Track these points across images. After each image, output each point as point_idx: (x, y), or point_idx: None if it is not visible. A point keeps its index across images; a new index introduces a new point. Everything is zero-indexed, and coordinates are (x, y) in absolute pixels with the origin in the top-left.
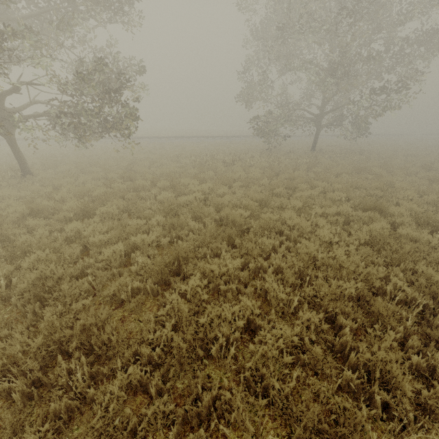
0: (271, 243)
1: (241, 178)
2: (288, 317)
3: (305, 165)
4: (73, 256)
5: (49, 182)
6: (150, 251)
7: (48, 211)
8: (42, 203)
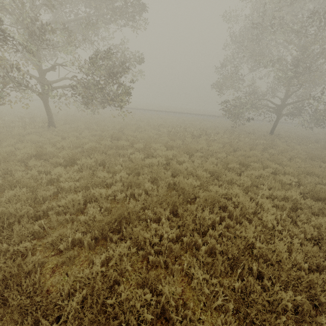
0: (212, 218)
1: (203, 150)
2: (209, 312)
3: (261, 146)
4: (38, 199)
5: (62, 133)
6: (104, 204)
7: (48, 155)
8: (46, 148)
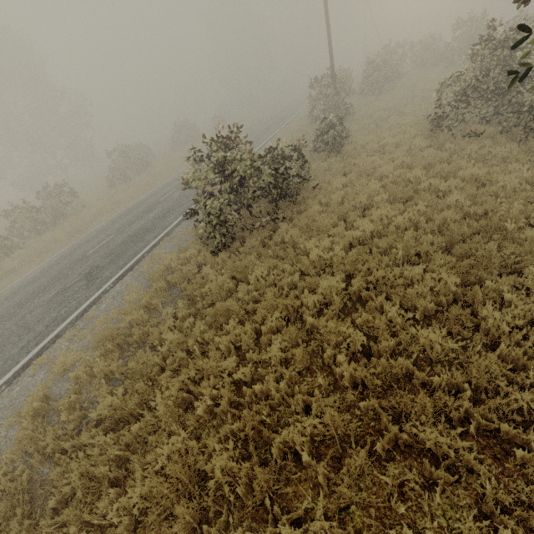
0: None
1: None
2: None
3: None
4: None
5: None
6: None
7: None
8: None
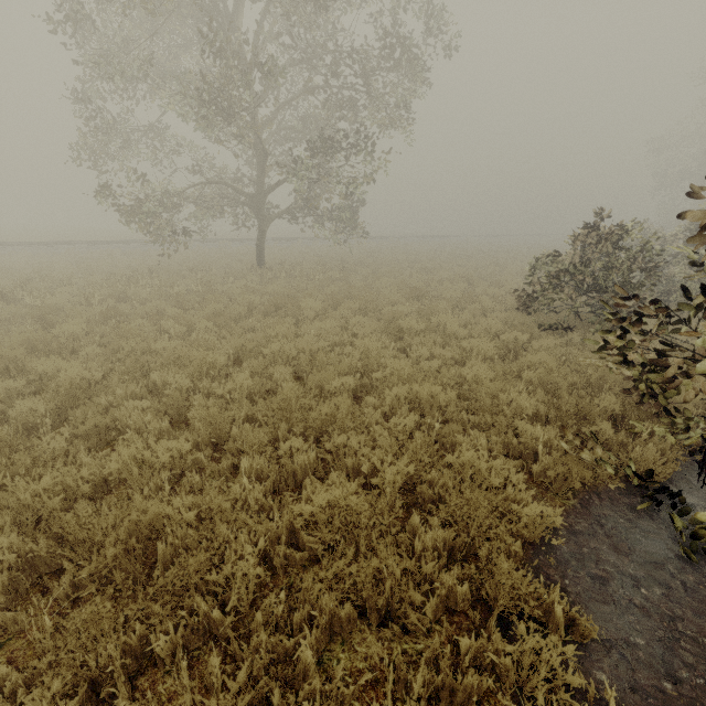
0: None
1: None
2: None
3: (158, 301)
4: None
5: None
6: None
7: None
8: None
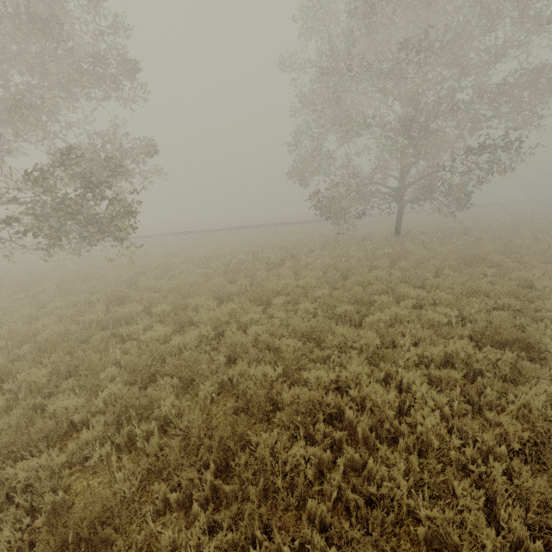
0: (314, 457)
1: (288, 288)
2: None
3: (386, 259)
4: None
5: None
6: (45, 498)
7: None
8: None
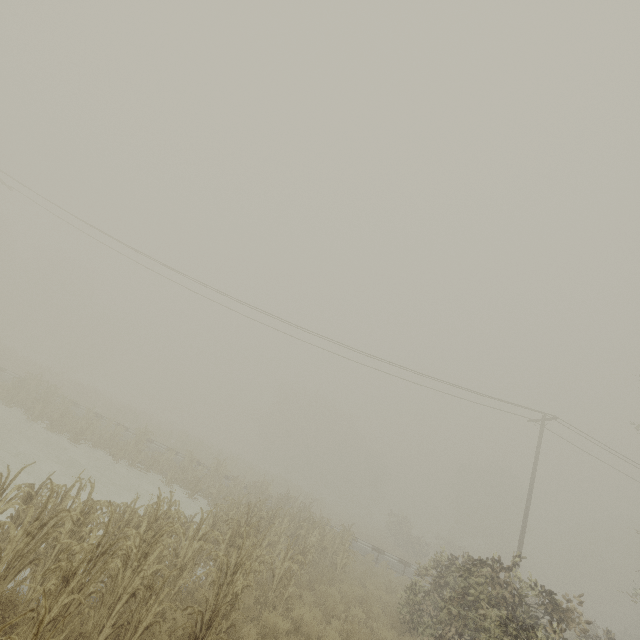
0: None
1: None
2: None
3: None
4: None
5: None
6: None
7: None
8: None
